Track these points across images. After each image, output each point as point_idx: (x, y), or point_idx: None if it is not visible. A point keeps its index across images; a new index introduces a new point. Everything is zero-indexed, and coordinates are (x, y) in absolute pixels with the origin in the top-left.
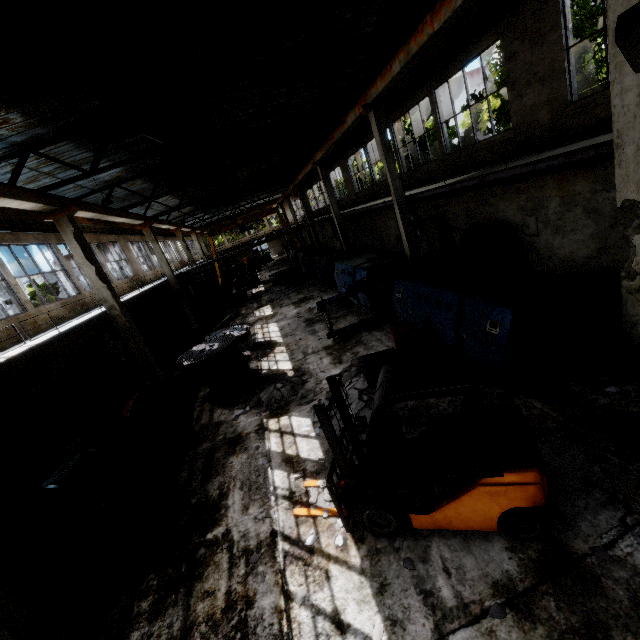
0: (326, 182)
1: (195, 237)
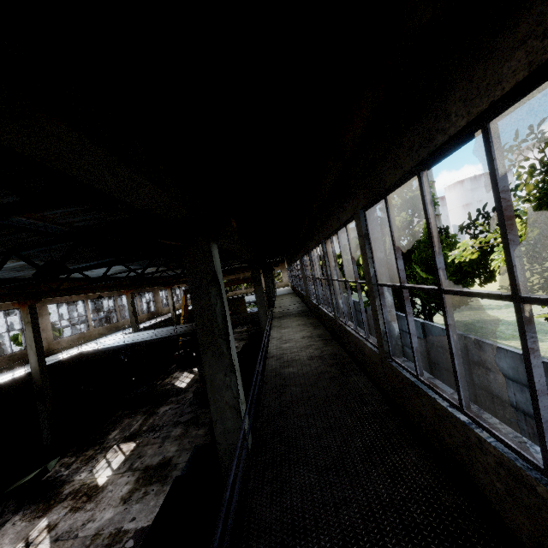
0: (256, 286)
1: (170, 292)
